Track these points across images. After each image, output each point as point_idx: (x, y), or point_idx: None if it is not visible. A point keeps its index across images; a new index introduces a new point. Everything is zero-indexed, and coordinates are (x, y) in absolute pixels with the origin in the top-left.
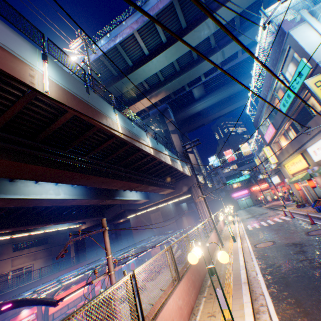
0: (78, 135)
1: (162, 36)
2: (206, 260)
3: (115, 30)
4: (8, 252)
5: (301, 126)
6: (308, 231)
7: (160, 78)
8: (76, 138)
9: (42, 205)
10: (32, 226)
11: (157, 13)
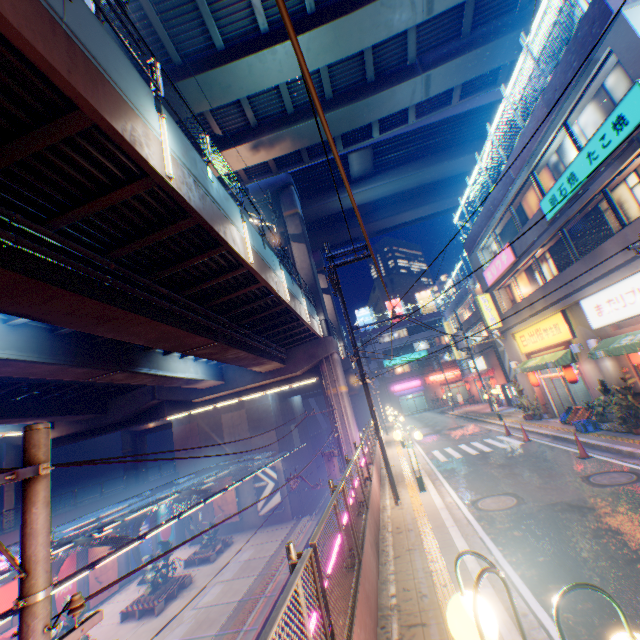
0: (14, 136)
1: None
2: (374, 549)
3: None
4: None
5: (575, 252)
6: (586, 474)
7: (286, 105)
8: (5, 143)
9: None
10: None
11: None
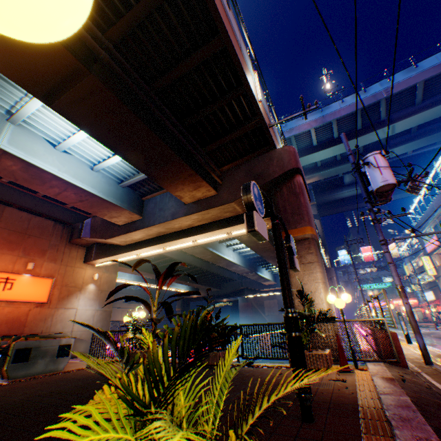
0: None
1: (335, 134)
2: None
3: (291, 122)
4: (120, 301)
5: None
6: None
7: (317, 164)
8: None
9: (194, 264)
10: (176, 280)
11: (338, 118)
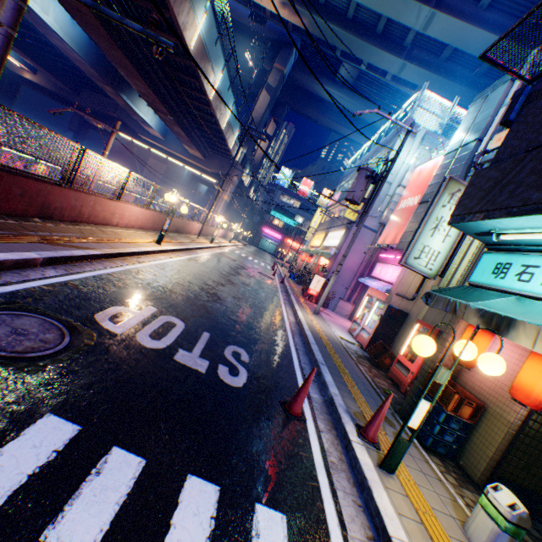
0: None
1: None
2: (175, 228)
3: None
4: None
5: None
6: (263, 273)
7: None
8: None
9: None
10: None
11: None
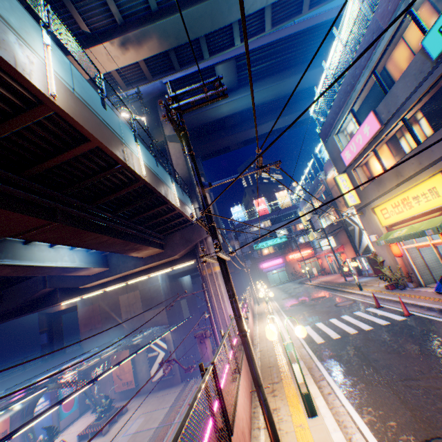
0: None
1: None
2: None
3: None
4: None
5: None
6: None
7: None
8: None
9: None
10: None
11: None
